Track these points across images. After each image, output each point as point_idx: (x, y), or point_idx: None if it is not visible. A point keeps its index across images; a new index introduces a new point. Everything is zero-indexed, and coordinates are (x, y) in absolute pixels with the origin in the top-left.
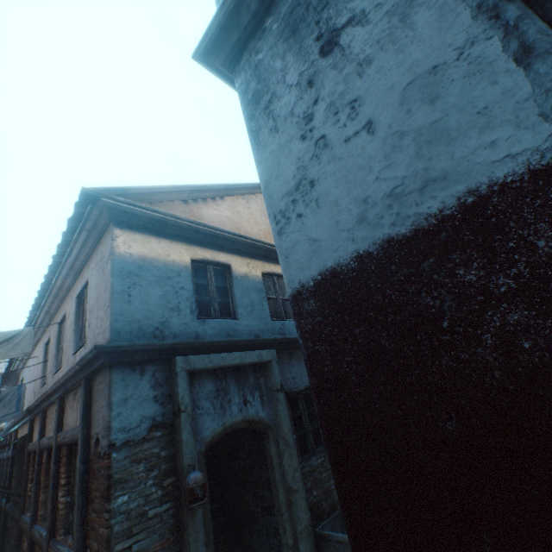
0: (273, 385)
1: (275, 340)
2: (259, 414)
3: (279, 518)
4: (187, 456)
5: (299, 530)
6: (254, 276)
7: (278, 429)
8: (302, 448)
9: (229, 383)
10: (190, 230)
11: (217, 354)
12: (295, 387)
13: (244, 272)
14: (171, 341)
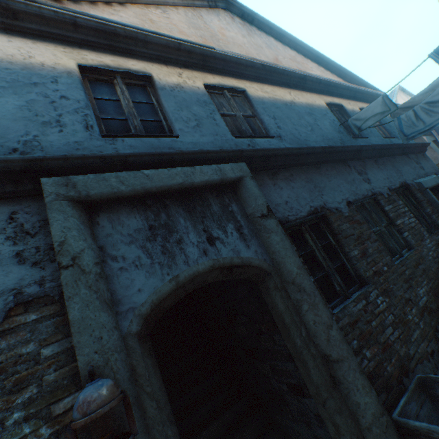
0: (255, 210)
1: (242, 152)
2: (240, 255)
3: (321, 409)
4: (85, 351)
5: (364, 426)
6: (191, 88)
7: (280, 272)
8: (327, 294)
9: (174, 216)
10: (63, 24)
11: (136, 172)
12: (292, 214)
13: (175, 82)
14: (25, 156)
